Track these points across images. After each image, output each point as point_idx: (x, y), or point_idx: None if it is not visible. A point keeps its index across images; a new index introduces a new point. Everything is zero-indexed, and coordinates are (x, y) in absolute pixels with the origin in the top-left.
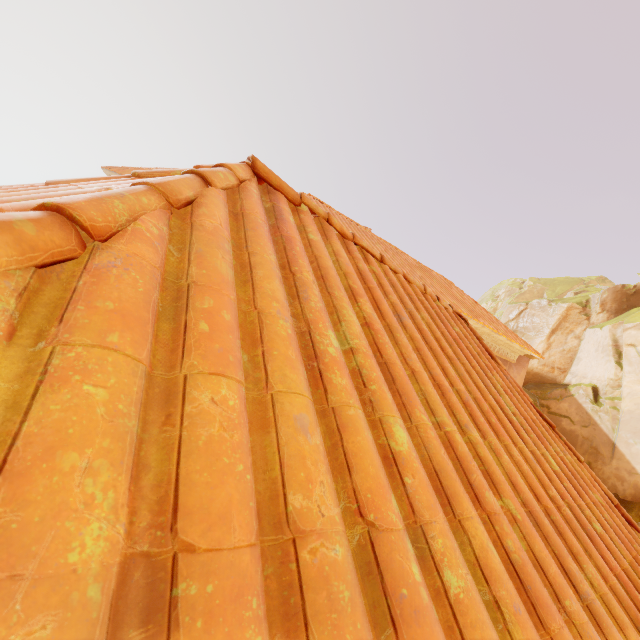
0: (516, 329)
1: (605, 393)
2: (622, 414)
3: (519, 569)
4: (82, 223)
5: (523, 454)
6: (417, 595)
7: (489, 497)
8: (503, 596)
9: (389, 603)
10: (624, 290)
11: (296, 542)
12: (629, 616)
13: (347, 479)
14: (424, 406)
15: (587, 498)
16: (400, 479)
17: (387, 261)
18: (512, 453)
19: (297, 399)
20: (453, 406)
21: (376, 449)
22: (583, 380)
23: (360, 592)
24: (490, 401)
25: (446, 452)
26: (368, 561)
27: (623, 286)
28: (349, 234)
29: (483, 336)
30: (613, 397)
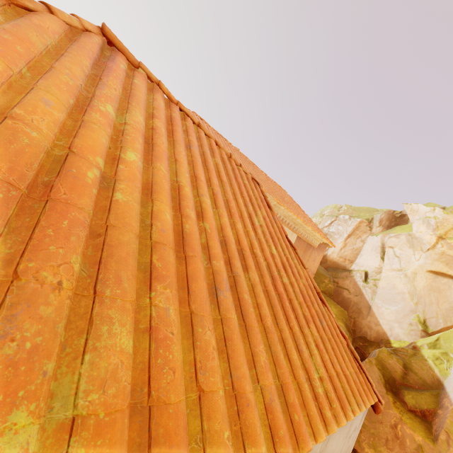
0: (327, 233)
1: (372, 276)
2: (378, 289)
3: (185, 234)
4: None
5: (248, 233)
6: (82, 176)
7: (188, 211)
8: (157, 224)
9: (61, 169)
10: (394, 214)
11: (7, 118)
12: (270, 302)
13: (71, 139)
14: (173, 174)
15: (290, 273)
16: (117, 165)
17: (203, 127)
18: (236, 225)
19: (51, 96)
20: (199, 186)
21: (105, 147)
22: (361, 268)
23: (42, 153)
24: (241, 208)
25: (174, 191)
26: (61, 159)
27: (394, 211)
28: (174, 99)
29: (297, 226)
30: (375, 279)
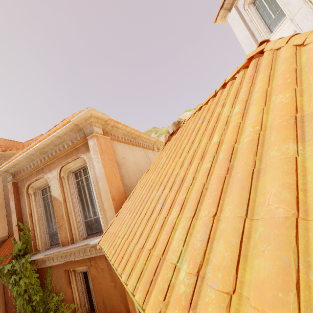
0: None
1: None
2: None
3: None
4: None
5: None
6: None
7: None
8: None
9: None
10: (175, 123)
11: None
12: None
13: None
14: None
15: None
16: None
17: None
18: None
19: None
20: None
21: None
22: None
23: None
24: None
25: None
26: None
27: (174, 122)
28: None
29: None
30: None
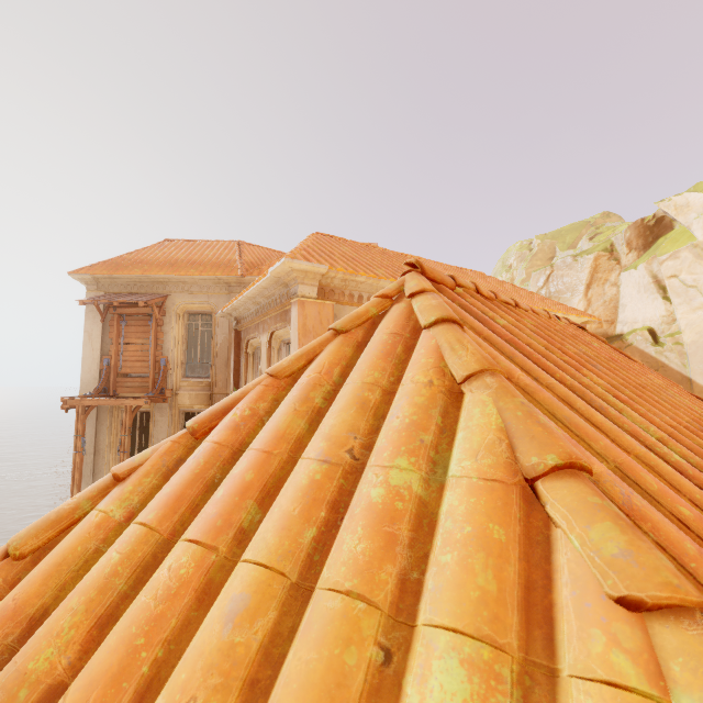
0: (549, 295)
1: (662, 332)
2: (687, 347)
3: None
4: (587, 468)
5: None
6: None
7: None
8: None
9: None
10: (645, 223)
11: None
12: None
13: None
14: None
15: None
16: None
17: (519, 304)
18: None
19: None
20: None
21: None
22: (635, 325)
23: None
24: (694, 415)
25: None
26: None
27: (642, 219)
28: (492, 295)
29: None
30: (672, 333)
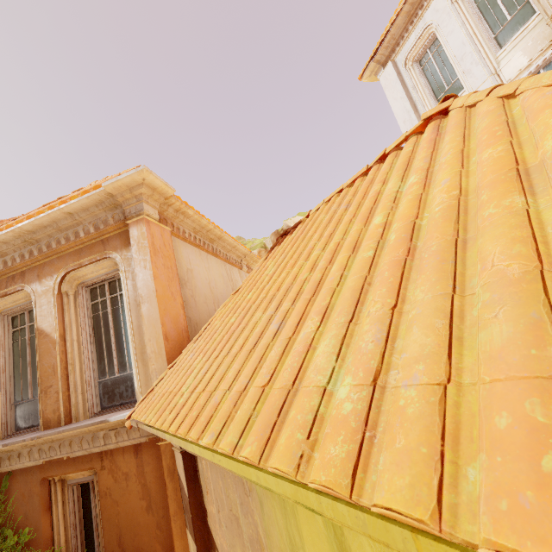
0: None
1: None
2: None
3: None
4: None
5: None
6: None
7: None
8: None
9: None
10: (279, 232)
11: None
12: None
13: None
14: None
15: None
16: None
17: None
18: None
19: None
20: None
21: None
22: None
23: None
24: None
25: None
26: None
27: (277, 230)
28: None
29: None
30: None
